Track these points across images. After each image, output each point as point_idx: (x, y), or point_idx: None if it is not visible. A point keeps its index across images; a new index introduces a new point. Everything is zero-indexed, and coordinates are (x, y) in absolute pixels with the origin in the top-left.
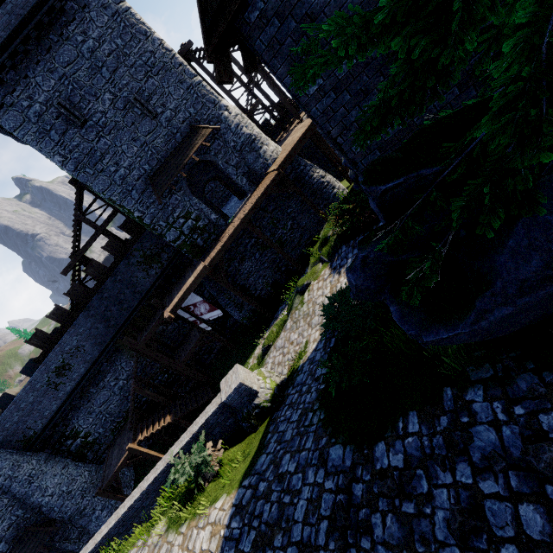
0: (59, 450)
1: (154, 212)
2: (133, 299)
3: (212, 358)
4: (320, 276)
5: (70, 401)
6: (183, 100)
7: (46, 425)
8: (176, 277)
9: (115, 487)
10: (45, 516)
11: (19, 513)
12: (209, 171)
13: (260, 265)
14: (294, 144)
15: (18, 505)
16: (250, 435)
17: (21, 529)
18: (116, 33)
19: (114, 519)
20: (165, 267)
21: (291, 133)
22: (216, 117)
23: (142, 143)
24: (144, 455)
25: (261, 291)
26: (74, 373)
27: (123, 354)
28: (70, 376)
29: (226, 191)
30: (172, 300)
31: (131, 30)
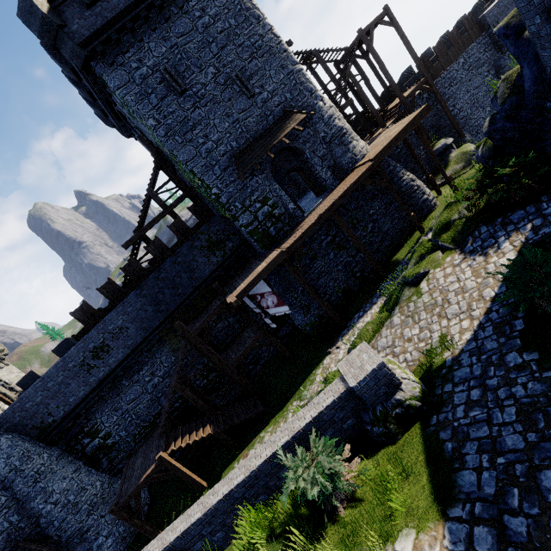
0: (73, 448)
1: (232, 191)
2: (189, 285)
3: (257, 369)
4: (444, 263)
5: (99, 390)
6: (282, 85)
7: (67, 414)
8: (236, 270)
9: (131, 508)
10: (41, 530)
11: (13, 519)
12: (292, 161)
13: (333, 267)
14: (394, 136)
15: (15, 509)
16: (384, 447)
17: (10, 541)
18: (231, 14)
19: (157, 547)
20: (227, 256)
21: (379, 136)
22: (310, 105)
23: (234, 120)
24: (175, 471)
25: (330, 296)
26: (111, 358)
27: (165, 346)
28: (106, 360)
29: (292, 196)
30: (235, 287)
31: (246, 13)
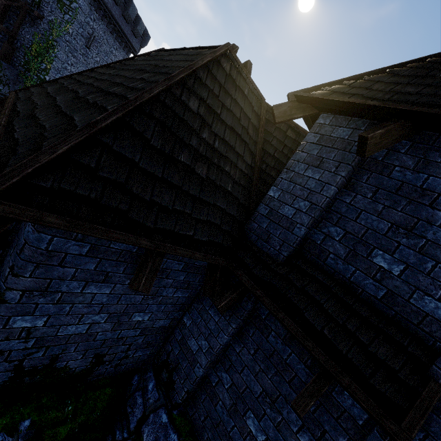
0: None
1: None
2: None
3: None
4: None
5: None
6: None
7: None
8: None
9: None
10: None
11: None
12: None
13: None
14: None
15: None
16: None
17: None
18: None
19: None
20: None
21: None
22: None
23: None
24: None
25: None
26: None
27: None
28: None
29: None
30: None
31: None
